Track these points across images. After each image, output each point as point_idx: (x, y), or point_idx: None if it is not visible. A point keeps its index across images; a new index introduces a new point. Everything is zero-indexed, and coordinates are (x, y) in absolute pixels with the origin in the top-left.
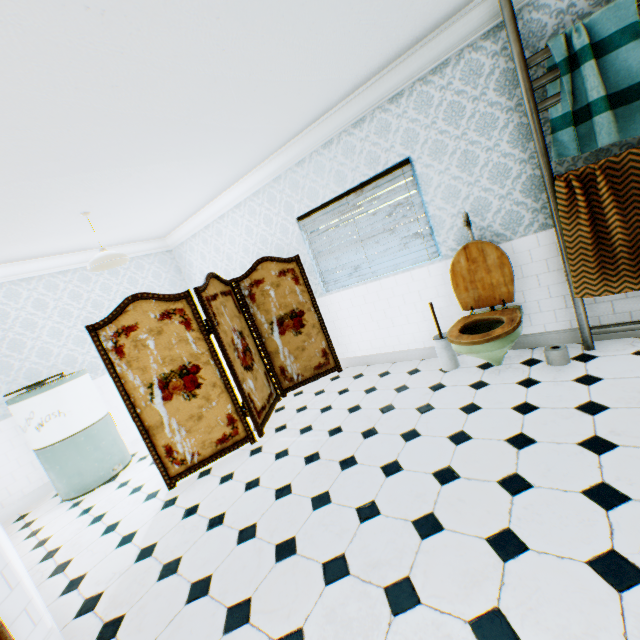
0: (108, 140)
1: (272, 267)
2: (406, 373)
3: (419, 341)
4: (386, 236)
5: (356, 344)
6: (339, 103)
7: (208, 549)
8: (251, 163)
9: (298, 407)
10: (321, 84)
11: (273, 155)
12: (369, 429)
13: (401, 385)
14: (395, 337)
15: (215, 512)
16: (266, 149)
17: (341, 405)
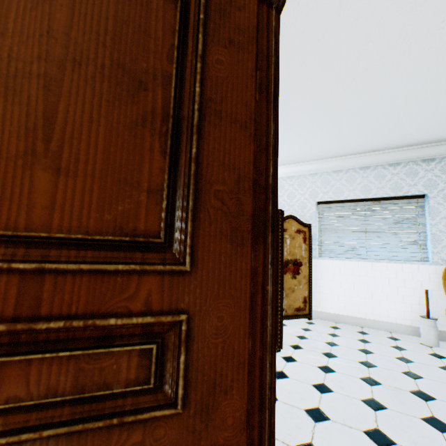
0: (304, 98)
1: (294, 224)
2: (387, 337)
3: (391, 316)
4: (389, 235)
5: (330, 302)
6: (387, 149)
7: (342, 443)
8: (306, 158)
9: (296, 334)
10: (403, 133)
11: (321, 160)
12: (407, 371)
13: (394, 345)
14: (370, 307)
15: (304, 404)
16: (324, 154)
17: (346, 344)
